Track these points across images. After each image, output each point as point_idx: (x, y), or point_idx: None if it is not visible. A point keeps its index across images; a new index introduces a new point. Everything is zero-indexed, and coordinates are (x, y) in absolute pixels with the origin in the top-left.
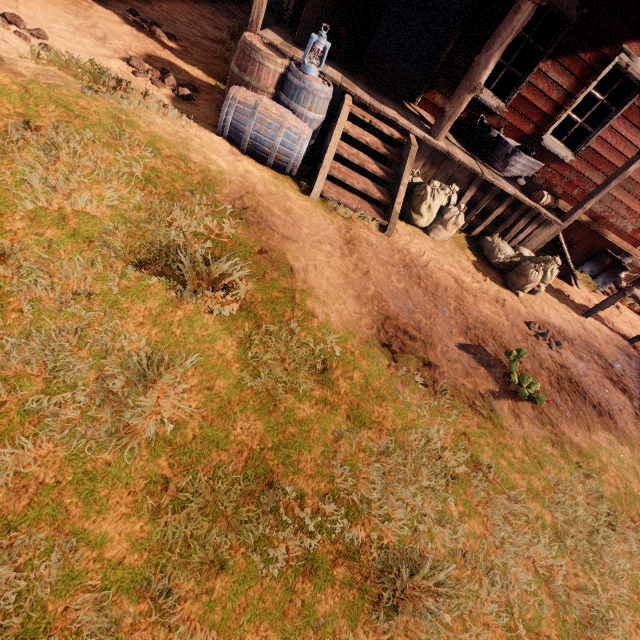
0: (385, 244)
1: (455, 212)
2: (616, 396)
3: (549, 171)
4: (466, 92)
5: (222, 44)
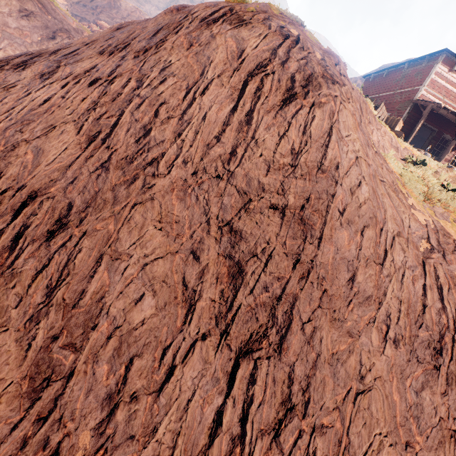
0: None
1: None
2: None
3: None
4: (446, 154)
5: None
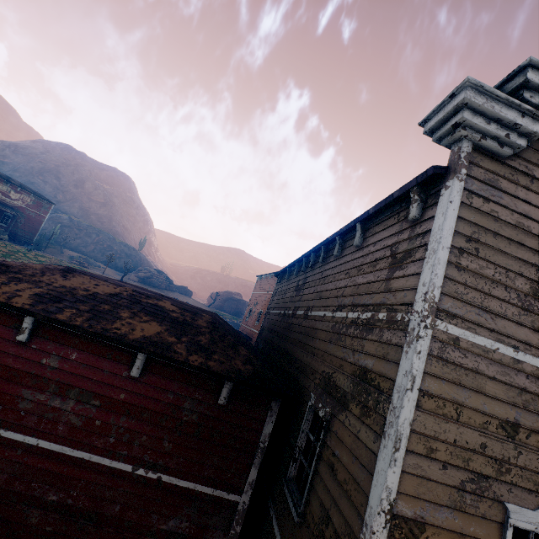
0: None
1: None
2: (22, 247)
3: (4, 228)
4: None
5: None
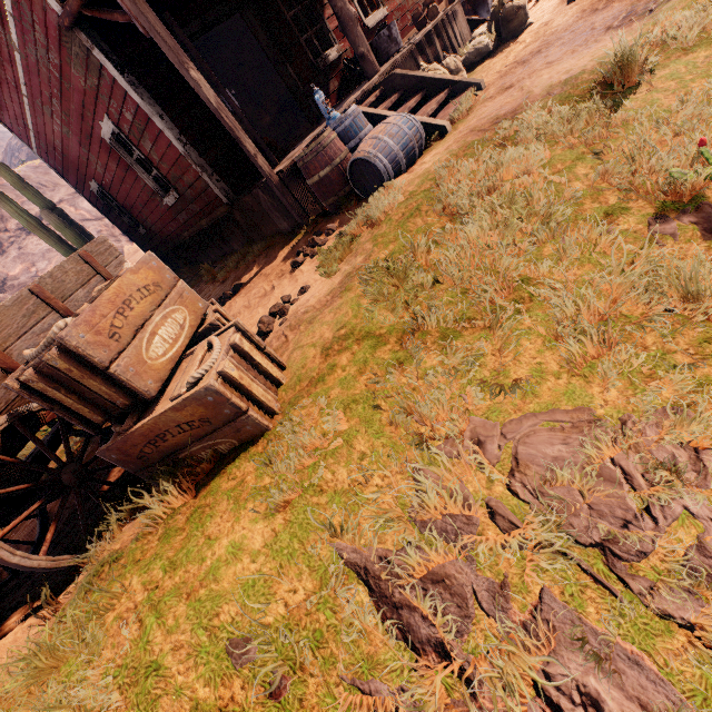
0: (497, 83)
1: (450, 60)
2: None
3: None
4: (356, 28)
5: (229, 273)
